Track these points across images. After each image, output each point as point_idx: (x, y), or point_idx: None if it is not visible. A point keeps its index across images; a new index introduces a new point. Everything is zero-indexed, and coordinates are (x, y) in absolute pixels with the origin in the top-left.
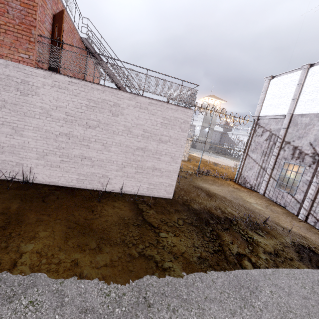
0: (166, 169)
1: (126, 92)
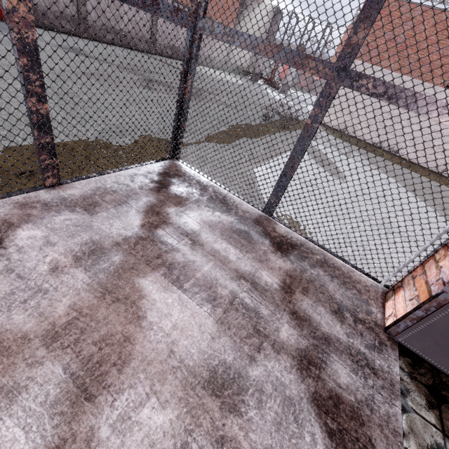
0: None
1: None
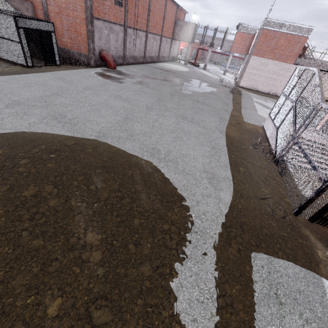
0: None
1: None
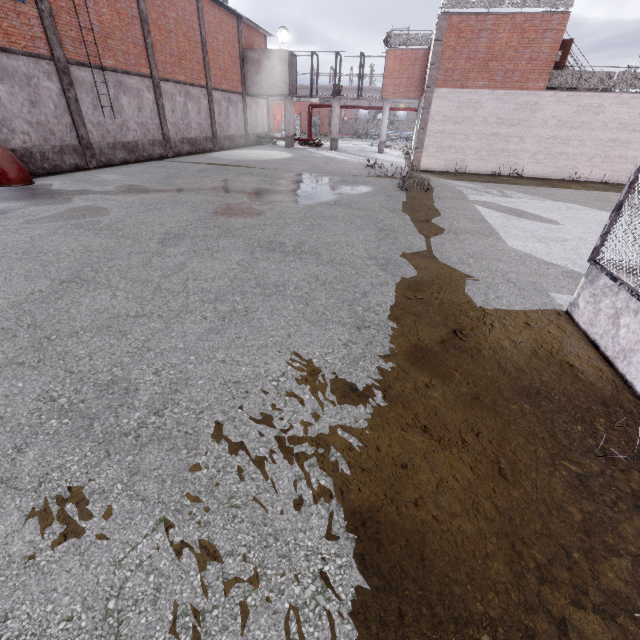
0: (632, 157)
1: (611, 94)
